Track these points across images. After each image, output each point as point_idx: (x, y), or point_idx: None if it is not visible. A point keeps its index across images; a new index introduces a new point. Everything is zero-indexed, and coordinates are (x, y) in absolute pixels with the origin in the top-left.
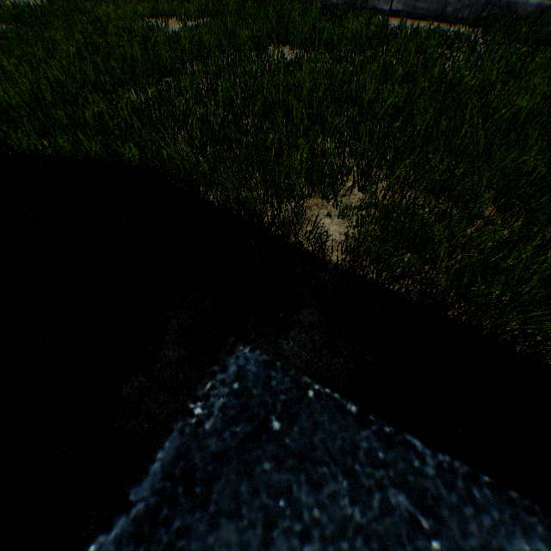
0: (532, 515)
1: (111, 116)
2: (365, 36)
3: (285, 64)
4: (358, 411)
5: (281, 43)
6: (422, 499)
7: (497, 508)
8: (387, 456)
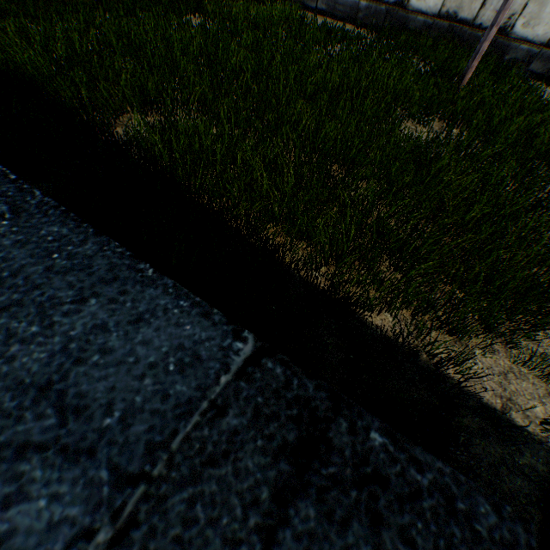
0: (75, 222)
1: None
2: (267, 19)
3: (193, 29)
4: (16, 178)
5: (202, 15)
6: (17, 210)
7: (57, 218)
8: (15, 195)
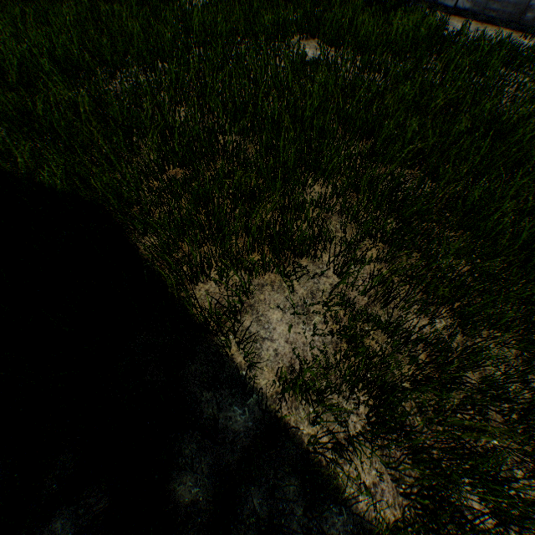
0: None
1: (62, 114)
2: (411, 40)
3: (305, 63)
4: None
5: (310, 34)
6: None
7: None
8: None
